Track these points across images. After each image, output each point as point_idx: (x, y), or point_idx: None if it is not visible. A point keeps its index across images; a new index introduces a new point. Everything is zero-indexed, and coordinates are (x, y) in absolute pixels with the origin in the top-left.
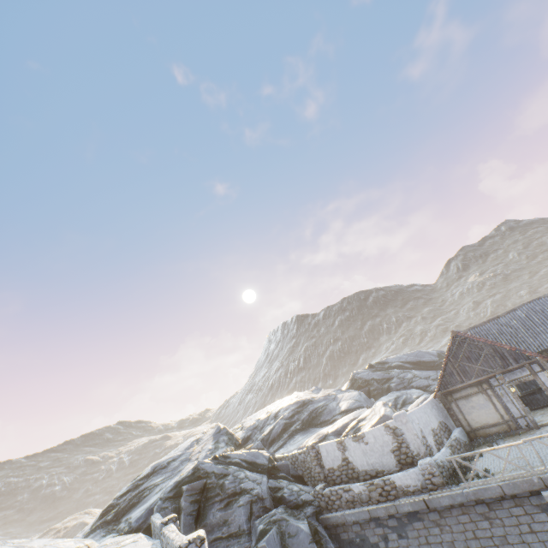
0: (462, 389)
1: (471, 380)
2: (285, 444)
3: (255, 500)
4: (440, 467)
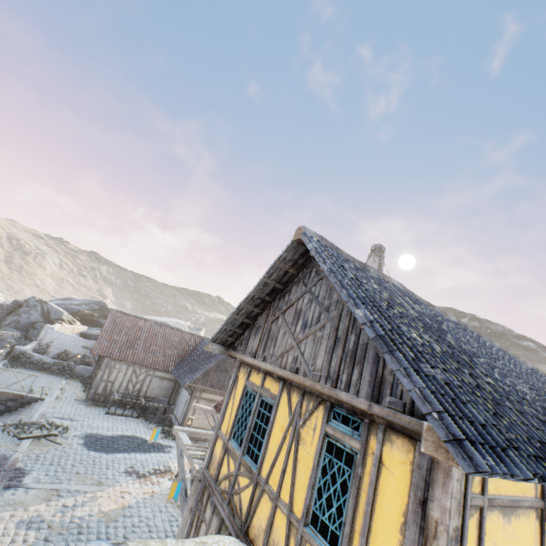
0: None
1: None
2: None
3: (17, 321)
4: (24, 356)
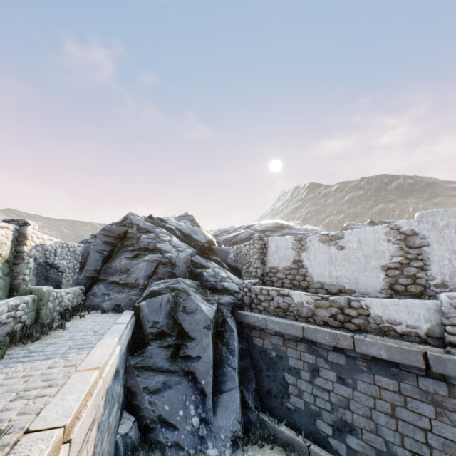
0: None
1: None
2: None
3: (165, 263)
4: None
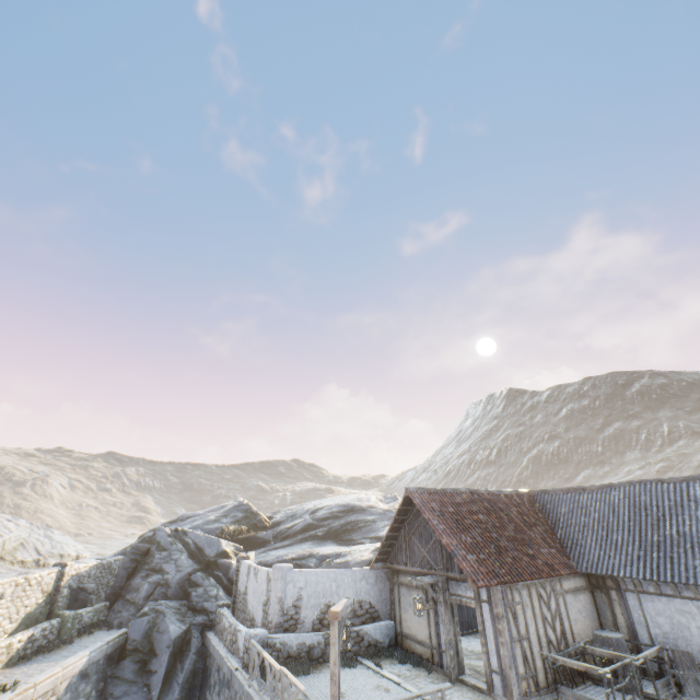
0: (409, 573)
1: (413, 567)
2: (289, 546)
3: (163, 584)
4: (271, 649)
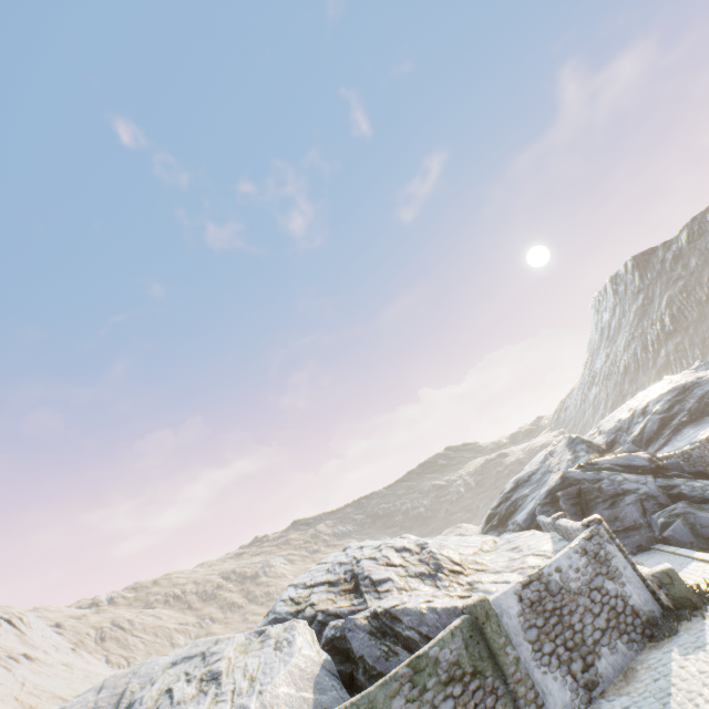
0: None
1: None
2: (669, 442)
3: (644, 498)
4: None
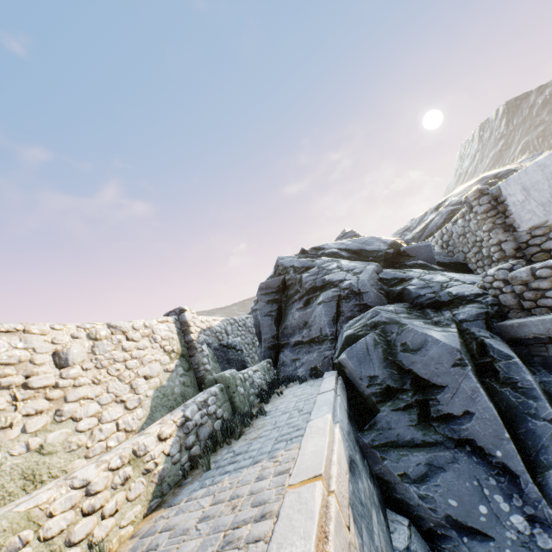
0: None
1: None
2: None
3: (346, 296)
4: None
